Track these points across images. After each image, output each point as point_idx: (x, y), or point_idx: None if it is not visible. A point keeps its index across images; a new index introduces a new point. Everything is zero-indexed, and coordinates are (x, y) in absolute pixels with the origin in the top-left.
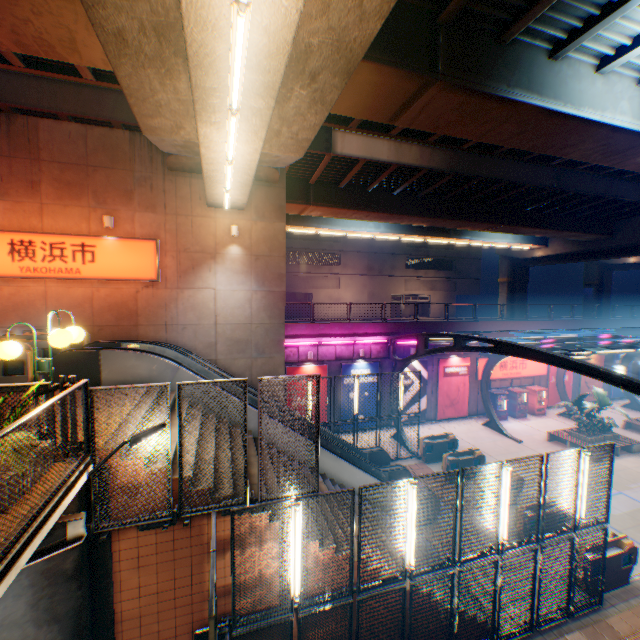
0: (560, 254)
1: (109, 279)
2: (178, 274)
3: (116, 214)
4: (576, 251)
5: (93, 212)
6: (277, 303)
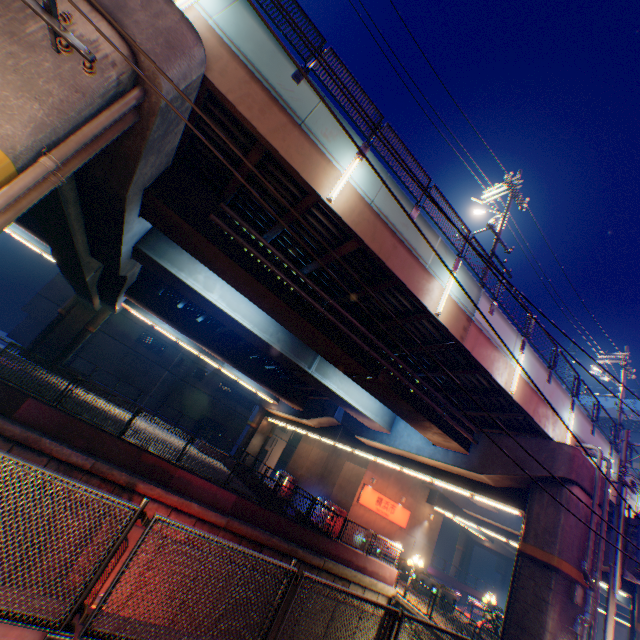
0: (499, 551)
1: (393, 521)
2: (408, 526)
3: (403, 494)
4: (508, 555)
5: (398, 490)
6: (429, 552)
